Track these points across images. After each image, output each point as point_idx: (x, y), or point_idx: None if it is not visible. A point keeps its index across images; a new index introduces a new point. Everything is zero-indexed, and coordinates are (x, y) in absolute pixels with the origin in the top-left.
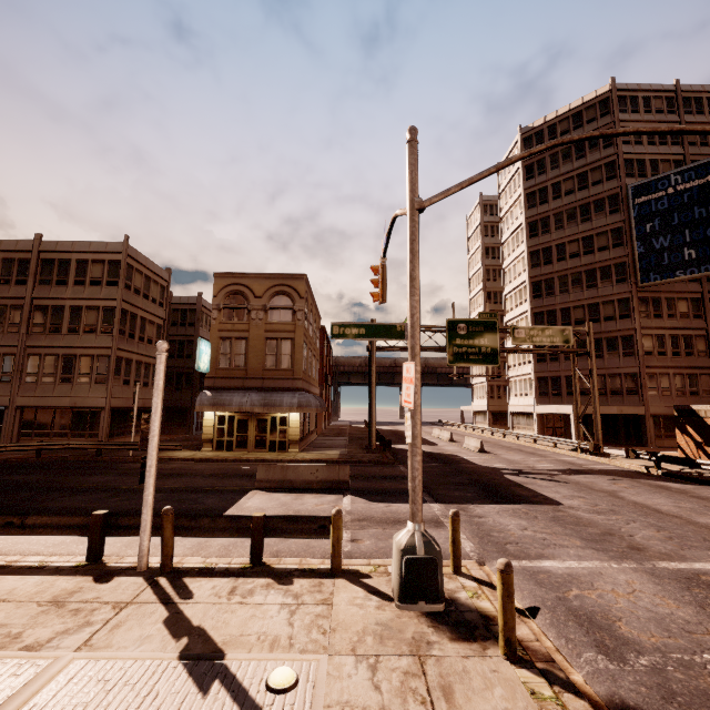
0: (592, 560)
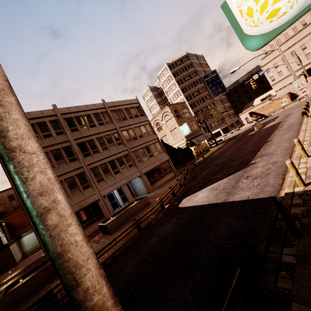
0: None
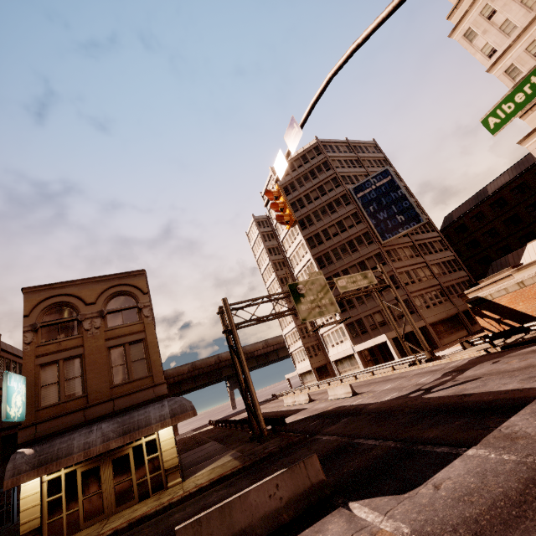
0: None
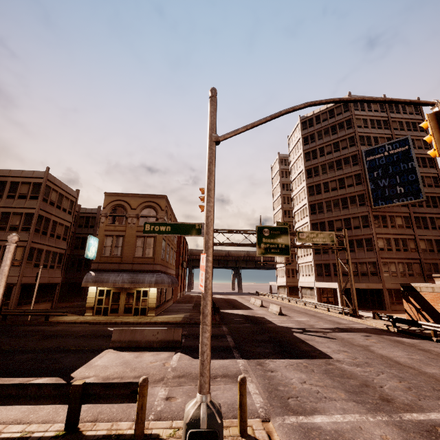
0: (354, 414)
